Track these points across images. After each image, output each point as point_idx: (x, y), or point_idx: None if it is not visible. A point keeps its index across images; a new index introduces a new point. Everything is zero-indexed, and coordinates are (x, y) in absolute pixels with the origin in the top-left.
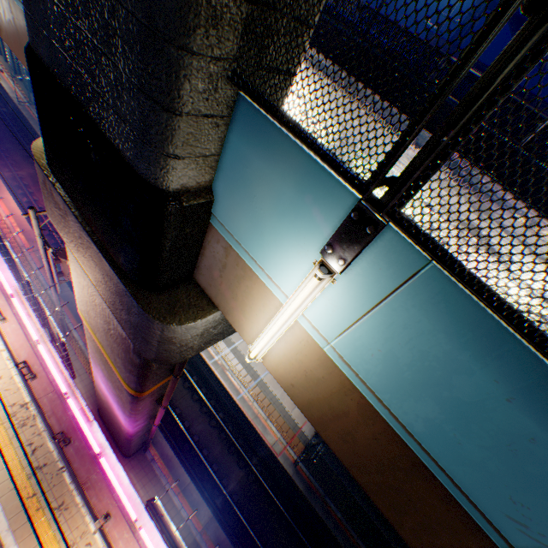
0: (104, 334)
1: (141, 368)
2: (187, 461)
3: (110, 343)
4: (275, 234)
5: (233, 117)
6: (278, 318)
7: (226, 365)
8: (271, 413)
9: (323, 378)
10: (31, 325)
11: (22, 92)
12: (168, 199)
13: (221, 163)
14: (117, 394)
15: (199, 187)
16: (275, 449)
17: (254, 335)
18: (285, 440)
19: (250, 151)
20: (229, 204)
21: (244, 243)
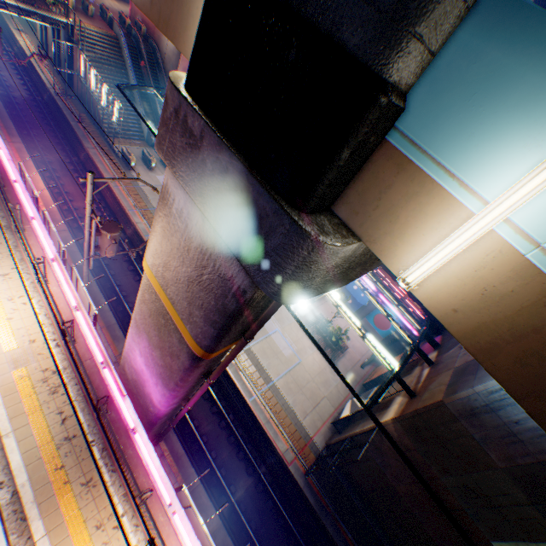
0: (185, 285)
1: (231, 318)
2: (195, 463)
3: (189, 295)
4: (493, 131)
5: (471, 12)
6: (466, 228)
7: (239, 365)
8: (283, 419)
9: (510, 293)
10: (67, 292)
11: (59, 85)
12: (385, 90)
13: (431, 67)
14: (164, 364)
15: (401, 91)
16: (286, 458)
17: (410, 260)
18: (296, 449)
19: (485, 45)
20: (427, 110)
21: (436, 151)
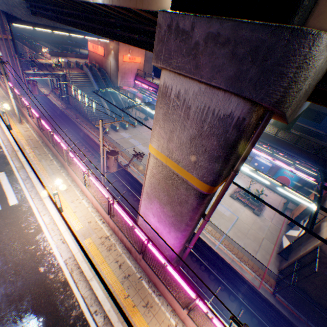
0: (187, 144)
1: (231, 148)
2: None
3: (192, 149)
4: None
5: None
6: None
7: None
8: (241, 257)
9: None
10: None
11: (63, 105)
12: None
13: None
14: (174, 213)
15: None
16: (254, 284)
17: None
18: (259, 277)
19: None
20: None
21: None
